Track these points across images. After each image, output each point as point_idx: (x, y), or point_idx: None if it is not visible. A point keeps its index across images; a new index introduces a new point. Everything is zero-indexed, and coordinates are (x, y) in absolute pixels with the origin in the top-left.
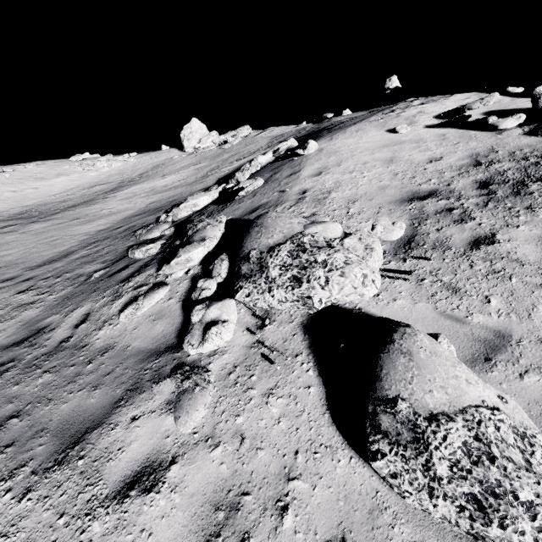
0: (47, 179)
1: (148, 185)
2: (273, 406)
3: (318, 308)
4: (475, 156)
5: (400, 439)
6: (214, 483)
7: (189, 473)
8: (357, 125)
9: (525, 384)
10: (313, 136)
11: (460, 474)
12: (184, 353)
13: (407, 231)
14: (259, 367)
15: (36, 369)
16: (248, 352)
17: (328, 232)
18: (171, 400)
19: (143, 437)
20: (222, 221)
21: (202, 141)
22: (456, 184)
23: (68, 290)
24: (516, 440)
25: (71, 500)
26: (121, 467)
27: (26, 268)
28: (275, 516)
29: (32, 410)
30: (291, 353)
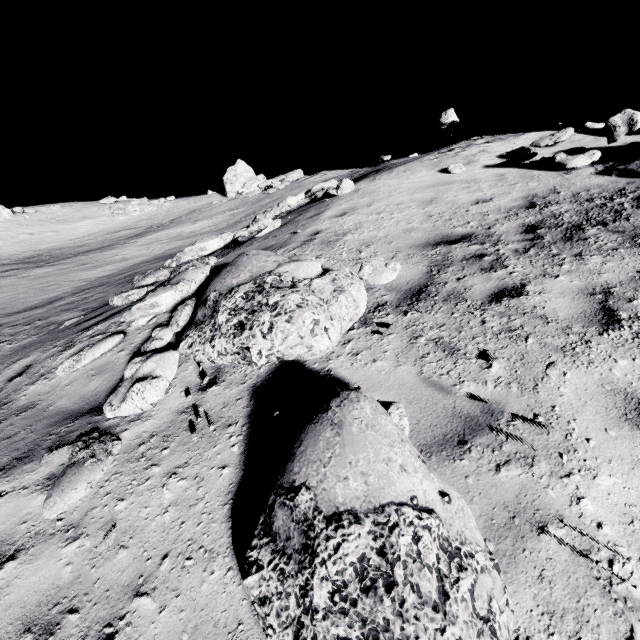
0: (71, 221)
1: (175, 231)
2: (169, 489)
3: (257, 363)
4: (531, 197)
5: (287, 546)
6: (44, 591)
7: (22, 575)
8: (407, 165)
9: (499, 479)
10: (360, 178)
11: (341, 606)
12: (105, 416)
13: (421, 280)
14: (178, 438)
15: None
16: (176, 419)
17: (300, 271)
18: (55, 474)
19: None
20: (209, 263)
21: (247, 186)
22: (498, 227)
23: (30, 339)
24: (439, 560)
25: None
26: None
27: (3, 315)
28: None
29: None
30: (225, 422)
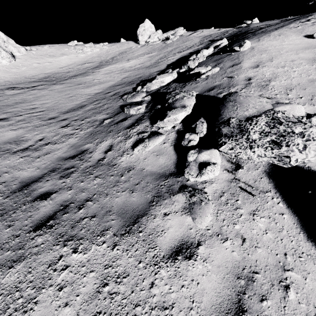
0: (56, 56)
1: (119, 66)
2: (258, 222)
3: (293, 165)
4: None
5: None
6: (231, 262)
7: (212, 253)
8: (279, 30)
9: None
10: (240, 37)
11: None
12: (183, 179)
13: None
14: (241, 196)
15: (90, 174)
16: (229, 185)
17: (295, 111)
18: (186, 207)
19: (175, 226)
20: (193, 95)
21: (151, 37)
22: None
23: (90, 129)
24: None
25: (142, 254)
26: (167, 242)
27: (60, 113)
28: (281, 290)
29: (98, 198)
30: (262, 190)
